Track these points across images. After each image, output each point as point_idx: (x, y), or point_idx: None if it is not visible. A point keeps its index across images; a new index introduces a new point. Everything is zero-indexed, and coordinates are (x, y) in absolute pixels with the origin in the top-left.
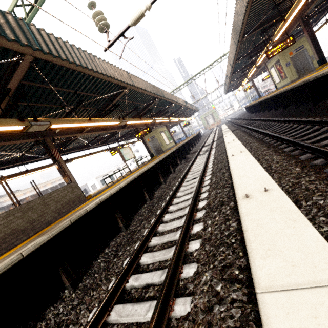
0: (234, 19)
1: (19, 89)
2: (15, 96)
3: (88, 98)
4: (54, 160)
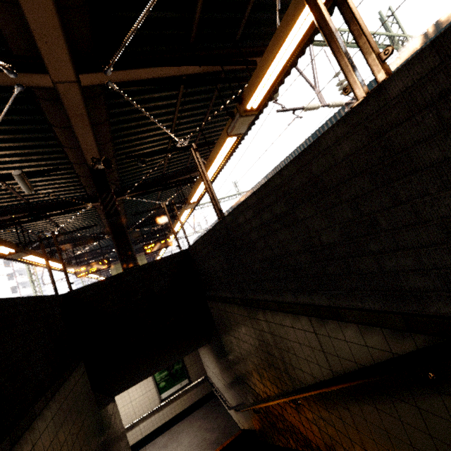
0: (282, 163)
1: (203, 74)
2: (190, 76)
3: (181, 151)
4: (104, 211)
